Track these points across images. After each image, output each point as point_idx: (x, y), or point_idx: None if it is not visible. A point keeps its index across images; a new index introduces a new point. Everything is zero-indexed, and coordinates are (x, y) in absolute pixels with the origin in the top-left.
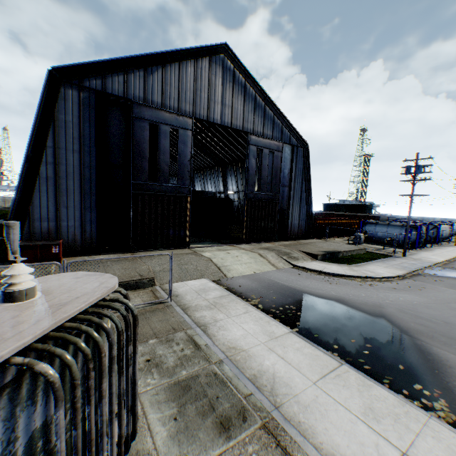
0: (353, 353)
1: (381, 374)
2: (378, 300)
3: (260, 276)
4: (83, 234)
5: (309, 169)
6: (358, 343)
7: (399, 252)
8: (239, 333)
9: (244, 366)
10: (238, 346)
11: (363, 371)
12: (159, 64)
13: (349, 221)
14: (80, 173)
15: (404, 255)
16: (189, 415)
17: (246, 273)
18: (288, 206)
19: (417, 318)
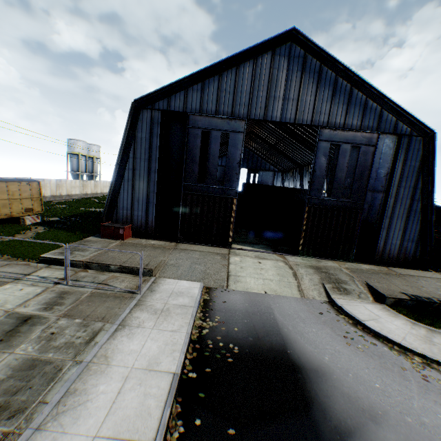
0: None
1: None
2: (393, 407)
3: (264, 299)
4: (147, 222)
5: (432, 168)
6: (231, 438)
7: None
8: (132, 347)
9: (84, 377)
10: (111, 358)
11: None
12: (216, 74)
13: None
14: (148, 176)
15: None
16: (1, 387)
17: (254, 291)
18: (381, 219)
19: None
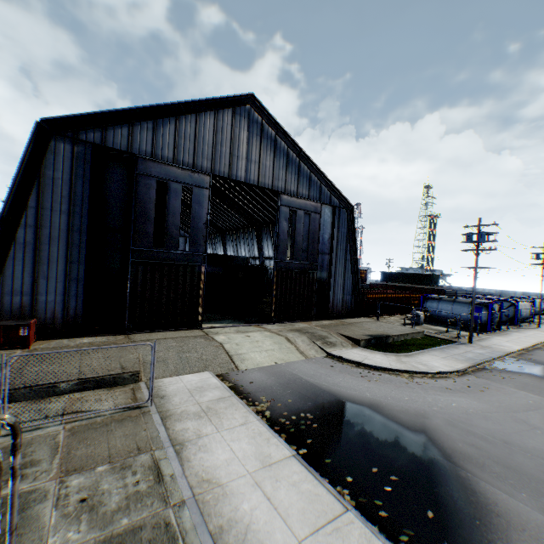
0: (371, 490)
1: (400, 525)
2: (424, 406)
3: (281, 369)
4: (66, 311)
5: (354, 234)
6: (380, 474)
7: (465, 337)
8: (222, 457)
9: (211, 511)
10: (214, 478)
11: (376, 520)
12: (172, 115)
13: (408, 296)
14: (68, 238)
15: (470, 341)
16: None
17: (265, 364)
18: (329, 278)
19: (468, 435)
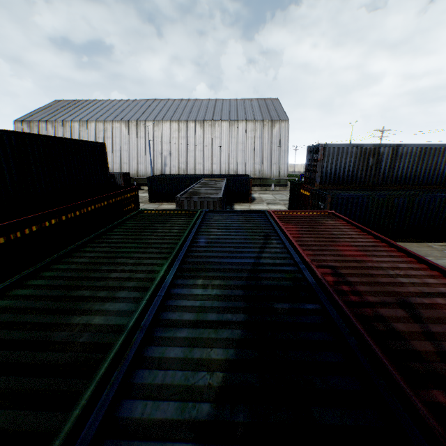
0: None
1: None
2: None
3: None
4: None
5: None
6: None
7: None
8: None
9: None
10: None
11: None
12: None
13: None
14: None
15: None
16: None
17: None
18: None
19: None
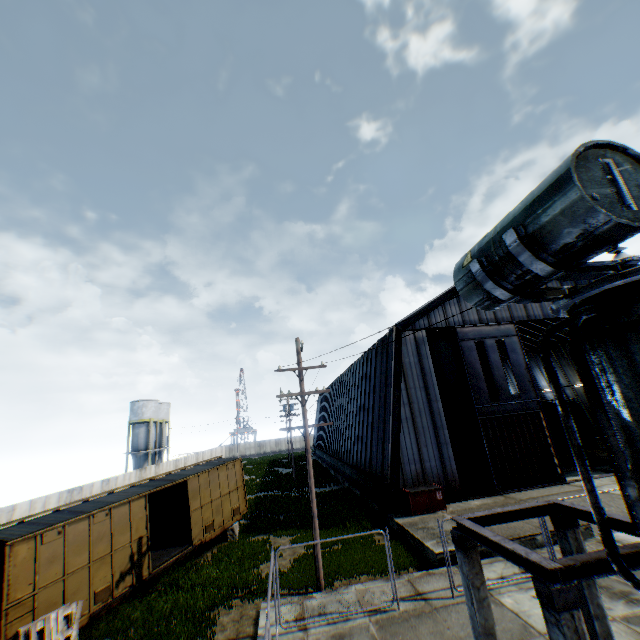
0: None
1: None
2: None
3: None
4: (445, 475)
5: None
6: None
7: None
8: None
9: None
10: None
11: None
12: None
13: None
14: (429, 408)
15: None
16: None
17: None
18: None
19: None
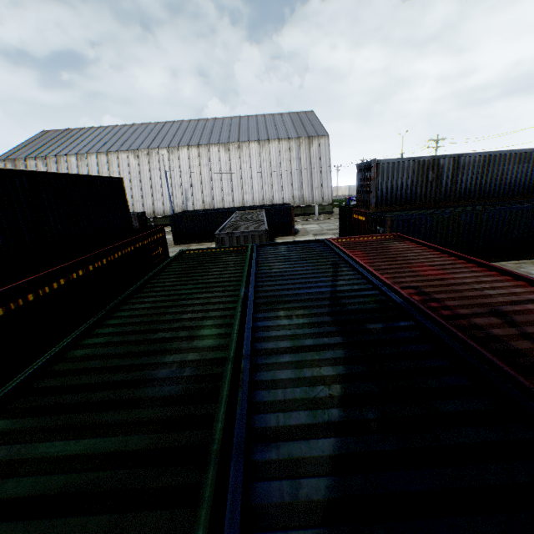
0: None
1: None
2: None
3: None
4: None
5: None
6: None
7: None
8: None
9: None
10: None
11: None
12: None
13: None
14: None
15: None
16: None
17: None
18: None
19: None
